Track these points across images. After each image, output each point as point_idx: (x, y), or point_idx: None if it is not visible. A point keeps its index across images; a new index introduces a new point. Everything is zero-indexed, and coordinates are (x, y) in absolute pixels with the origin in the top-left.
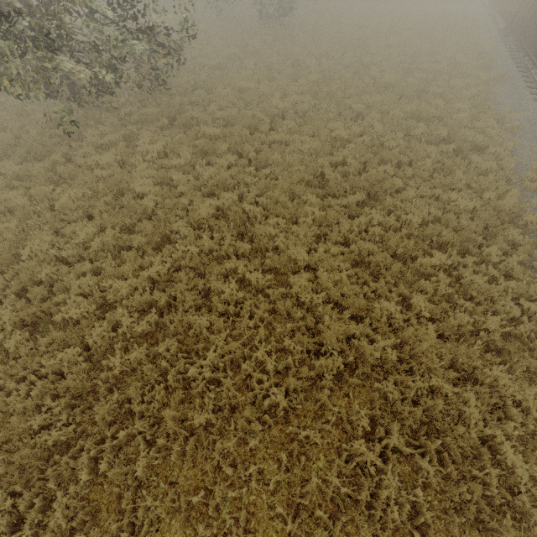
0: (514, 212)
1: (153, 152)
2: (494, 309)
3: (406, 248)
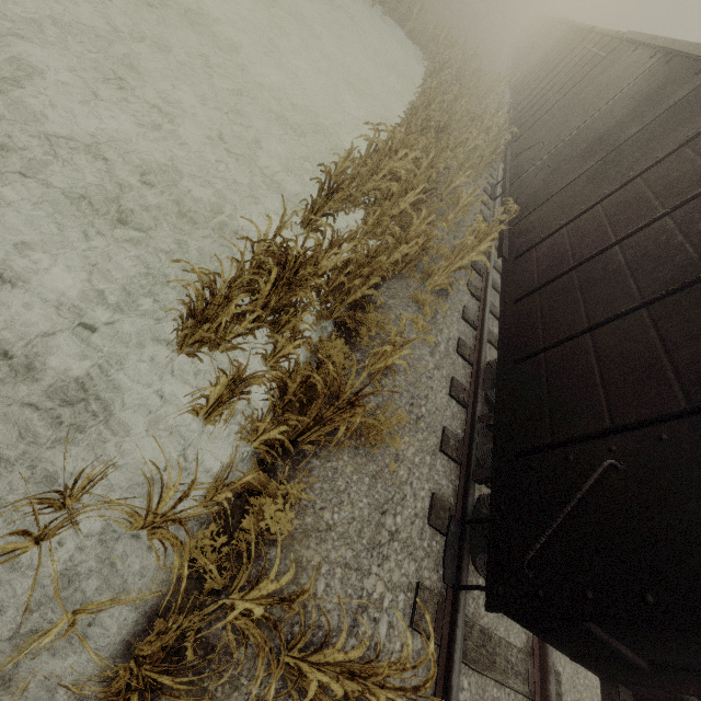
0: None
1: None
2: None
3: None
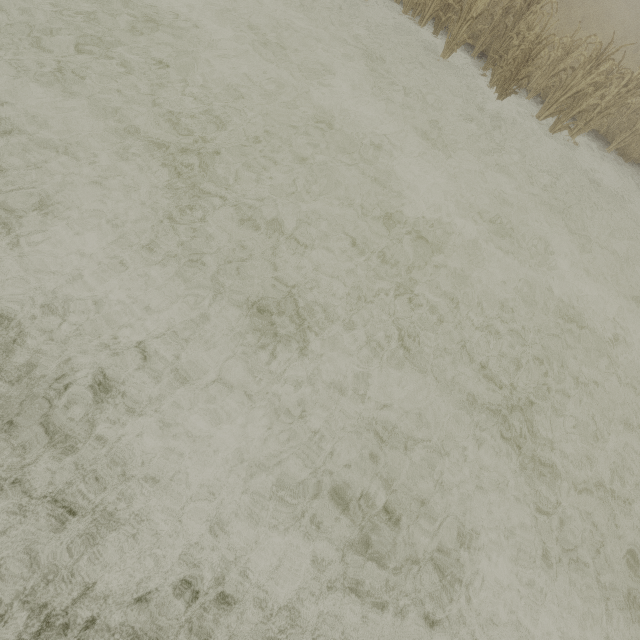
0: None
1: None
2: None
3: None
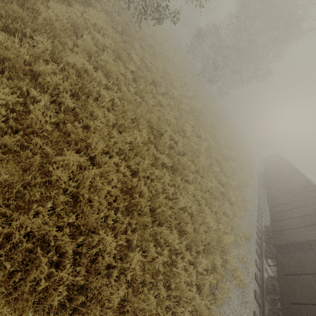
0: (224, 248)
1: (93, 23)
2: (175, 310)
3: (163, 213)
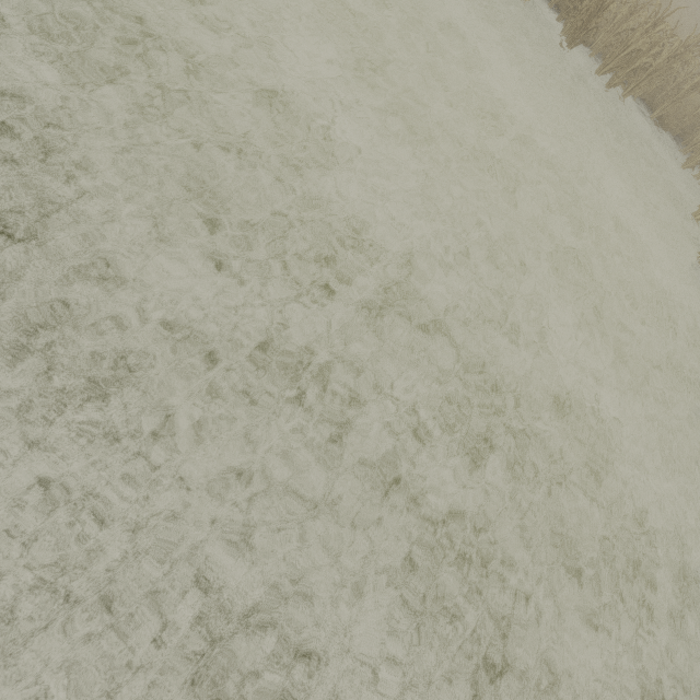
0: None
1: None
2: None
3: None
